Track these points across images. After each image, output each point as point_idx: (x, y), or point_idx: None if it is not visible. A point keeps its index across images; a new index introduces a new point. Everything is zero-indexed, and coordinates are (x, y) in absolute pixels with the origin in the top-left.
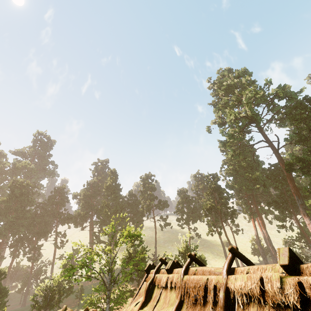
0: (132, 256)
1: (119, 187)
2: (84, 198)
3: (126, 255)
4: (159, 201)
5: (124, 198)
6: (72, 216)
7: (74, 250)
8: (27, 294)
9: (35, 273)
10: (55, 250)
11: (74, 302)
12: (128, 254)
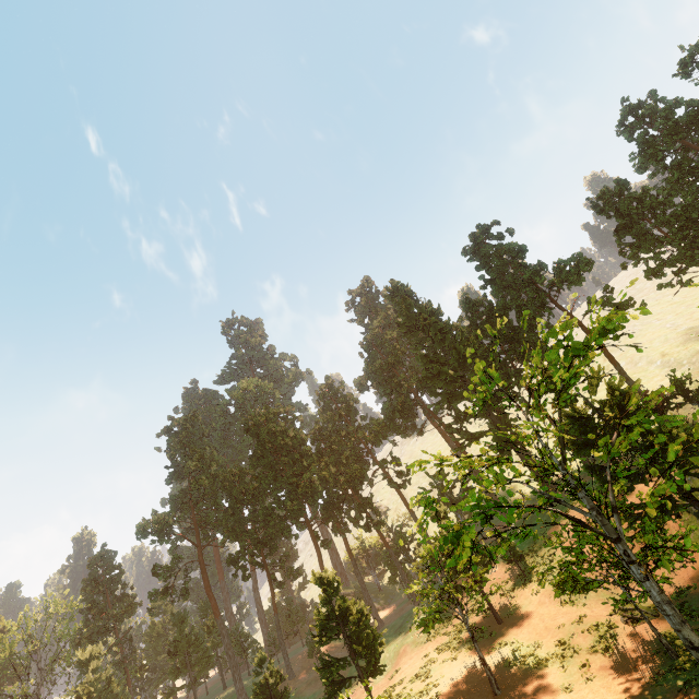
0: (591, 423)
1: (430, 308)
2: (378, 377)
3: (572, 429)
4: (555, 268)
5: (458, 324)
6: (383, 422)
7: (434, 479)
8: (408, 582)
9: (397, 545)
10: (398, 493)
11: (509, 572)
12: (576, 425)
